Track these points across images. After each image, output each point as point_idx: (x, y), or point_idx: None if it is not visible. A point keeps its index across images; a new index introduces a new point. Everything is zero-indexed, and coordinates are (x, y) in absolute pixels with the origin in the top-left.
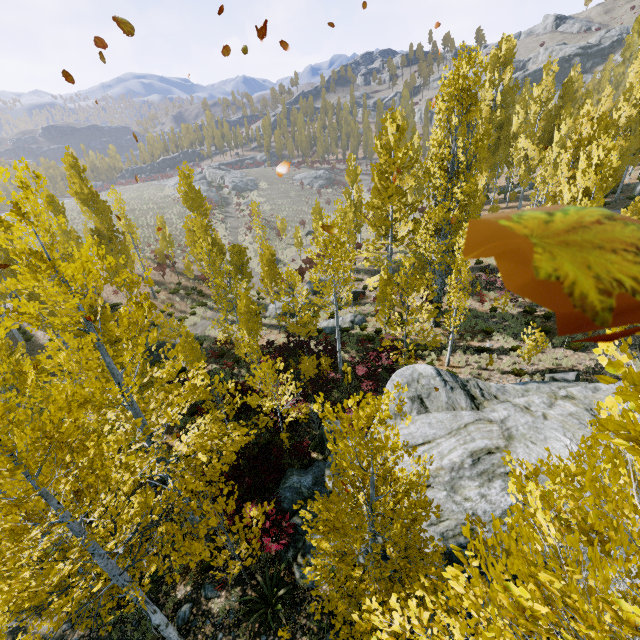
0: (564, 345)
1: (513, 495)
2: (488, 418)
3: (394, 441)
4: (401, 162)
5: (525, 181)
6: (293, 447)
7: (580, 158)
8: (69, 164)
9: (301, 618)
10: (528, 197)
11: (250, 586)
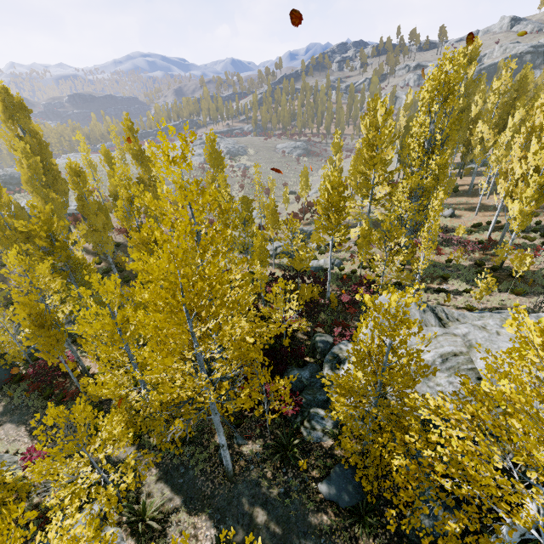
0: (509, 290)
1: (474, 383)
2: (453, 333)
3: (411, 321)
4: (386, 138)
5: (479, 159)
6: (293, 350)
7: (532, 142)
8: (127, 126)
9: (311, 460)
10: (479, 173)
11: (270, 439)
